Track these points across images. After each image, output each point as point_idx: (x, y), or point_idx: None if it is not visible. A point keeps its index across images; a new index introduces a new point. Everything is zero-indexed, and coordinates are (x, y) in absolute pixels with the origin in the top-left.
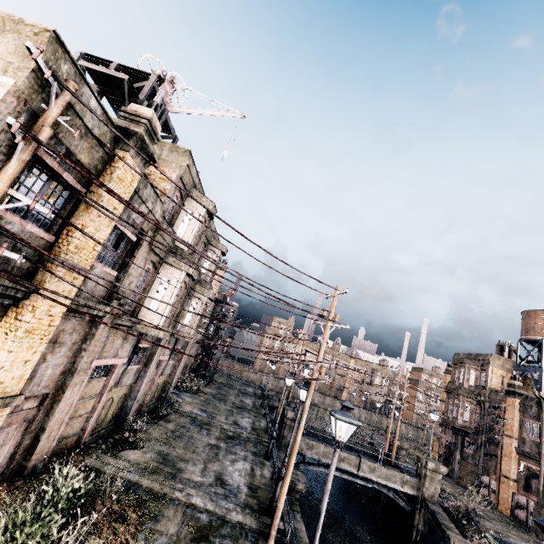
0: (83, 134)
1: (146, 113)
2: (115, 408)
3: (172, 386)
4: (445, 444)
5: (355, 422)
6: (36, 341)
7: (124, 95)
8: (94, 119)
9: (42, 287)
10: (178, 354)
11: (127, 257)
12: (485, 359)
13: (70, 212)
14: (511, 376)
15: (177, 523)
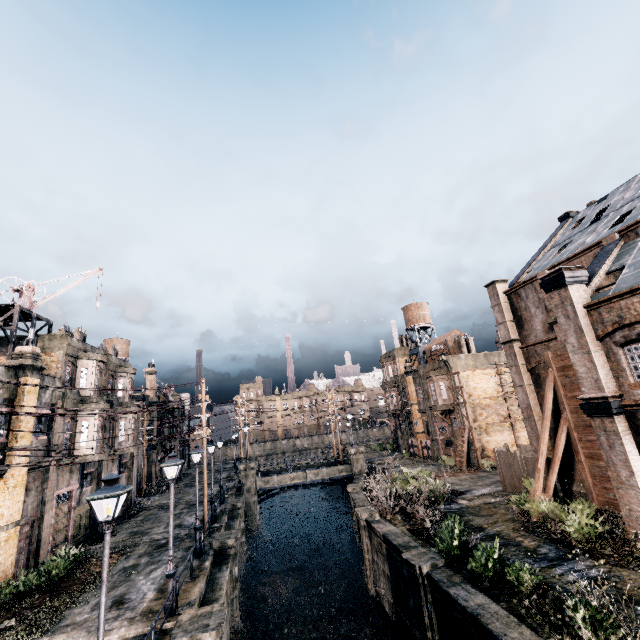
0: (2, 386)
1: (28, 350)
2: (85, 521)
3: (134, 492)
4: (393, 429)
5: (199, 452)
6: (20, 490)
7: (4, 332)
8: (4, 375)
9: (15, 464)
10: (128, 466)
11: (50, 424)
12: (393, 354)
13: (10, 423)
14: (405, 361)
15: (145, 549)
